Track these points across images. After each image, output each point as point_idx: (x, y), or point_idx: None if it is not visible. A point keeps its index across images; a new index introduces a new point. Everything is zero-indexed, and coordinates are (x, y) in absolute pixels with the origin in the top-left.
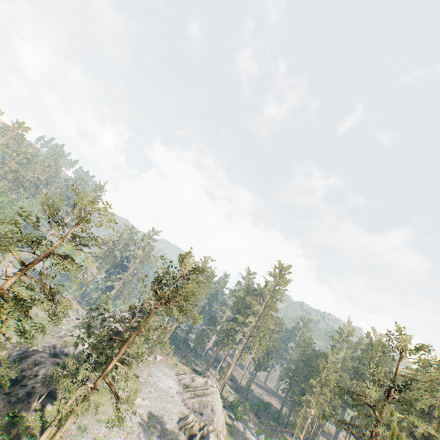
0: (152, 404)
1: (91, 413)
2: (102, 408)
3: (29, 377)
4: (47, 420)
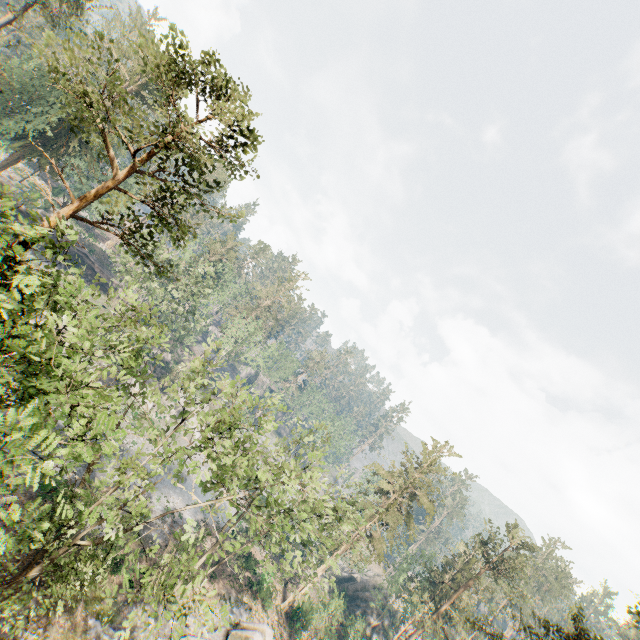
0: None
1: None
2: None
3: (361, 598)
4: None
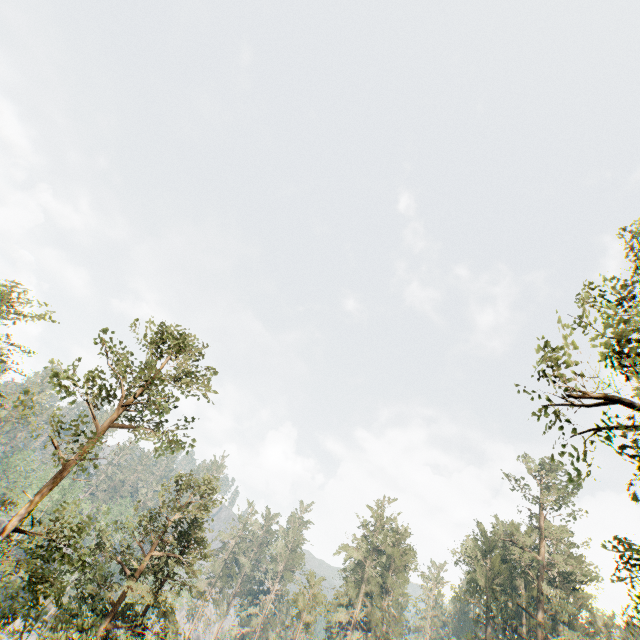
0: None
1: None
2: None
3: None
4: None
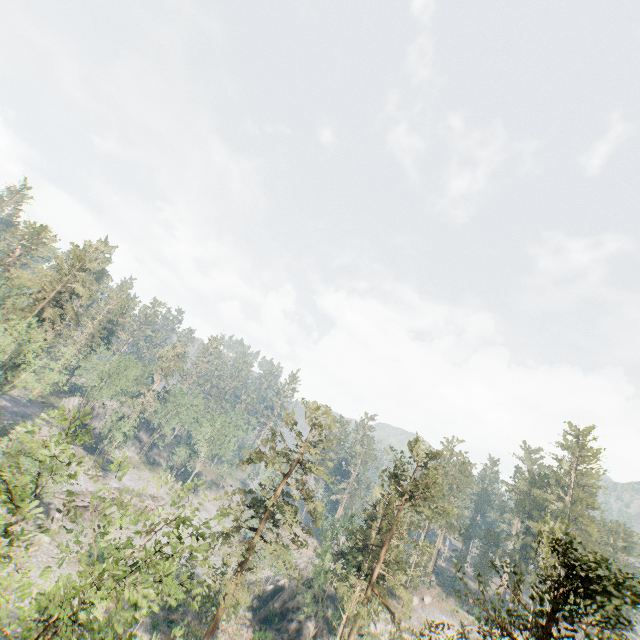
0: None
1: None
2: None
3: (292, 609)
4: None
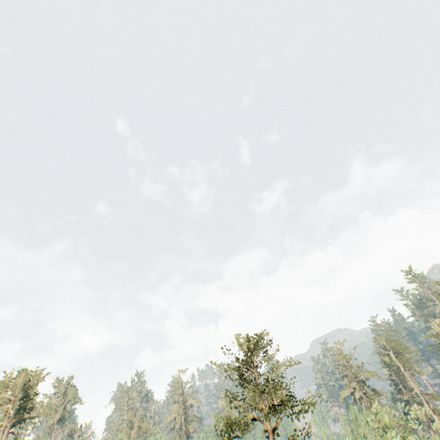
0: None
1: None
2: None
3: None
4: None
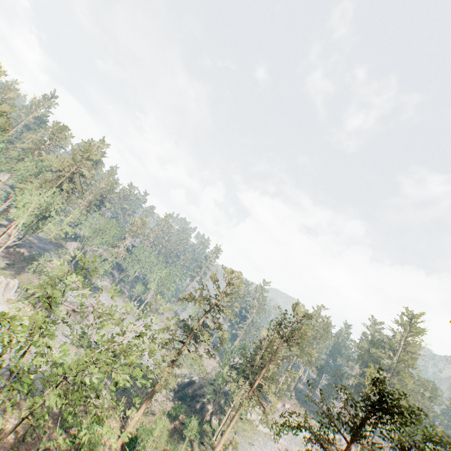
0: (288, 444)
1: (241, 434)
2: (248, 434)
3: (199, 395)
4: (214, 429)
